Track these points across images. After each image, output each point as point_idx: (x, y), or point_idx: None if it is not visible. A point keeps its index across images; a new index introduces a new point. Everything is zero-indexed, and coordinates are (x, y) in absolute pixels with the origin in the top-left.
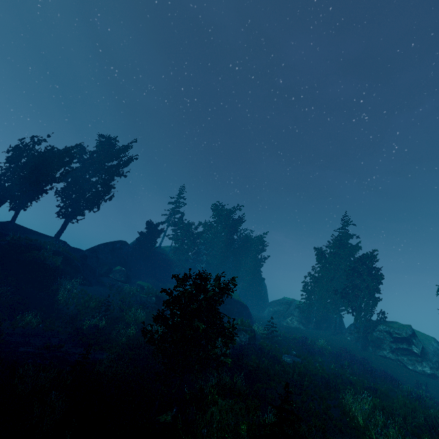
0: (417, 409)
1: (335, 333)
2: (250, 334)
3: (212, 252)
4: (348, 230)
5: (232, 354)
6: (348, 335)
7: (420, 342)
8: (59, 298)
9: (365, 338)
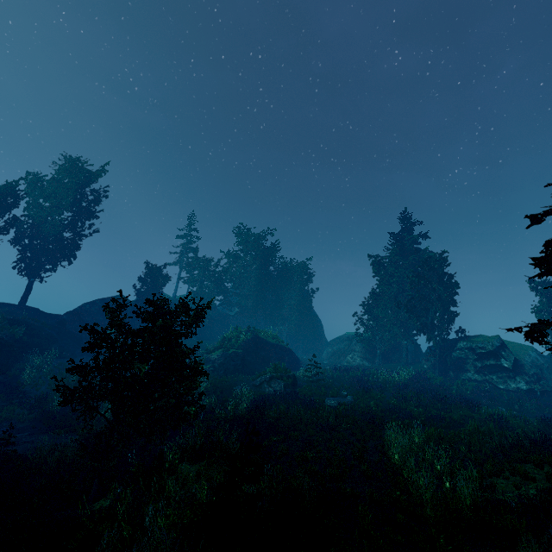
0: (493, 433)
1: (407, 363)
2: (287, 380)
3: (243, 292)
4: (412, 232)
5: (247, 407)
6: (424, 362)
7: (511, 354)
8: (24, 378)
9: (443, 362)
